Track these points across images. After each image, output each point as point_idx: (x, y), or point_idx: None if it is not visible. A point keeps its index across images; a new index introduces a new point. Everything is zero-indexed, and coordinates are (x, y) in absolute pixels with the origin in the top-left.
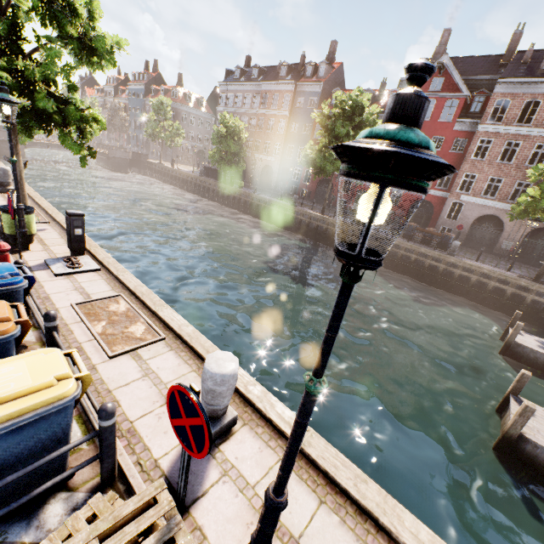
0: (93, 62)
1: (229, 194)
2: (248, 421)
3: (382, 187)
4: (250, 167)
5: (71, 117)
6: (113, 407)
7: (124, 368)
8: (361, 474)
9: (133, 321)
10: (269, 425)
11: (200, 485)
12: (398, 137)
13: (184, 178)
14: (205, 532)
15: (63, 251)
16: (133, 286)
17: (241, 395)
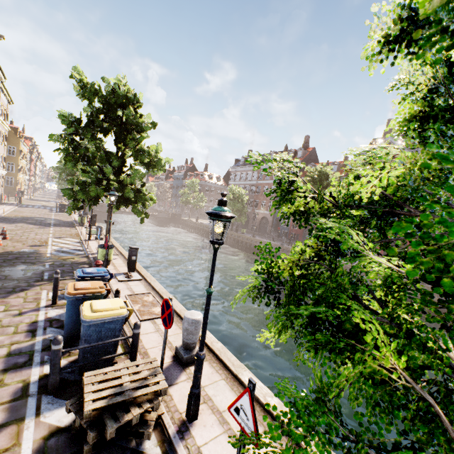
0: (154, 171)
1: (234, 238)
2: (209, 359)
3: (213, 221)
4: (251, 218)
5: (140, 199)
6: (140, 323)
7: (146, 326)
8: (270, 393)
9: (155, 306)
10: (221, 363)
11: (175, 380)
12: (216, 209)
13: (203, 228)
14: (173, 397)
15: (124, 269)
16: (158, 289)
17: (208, 347)
